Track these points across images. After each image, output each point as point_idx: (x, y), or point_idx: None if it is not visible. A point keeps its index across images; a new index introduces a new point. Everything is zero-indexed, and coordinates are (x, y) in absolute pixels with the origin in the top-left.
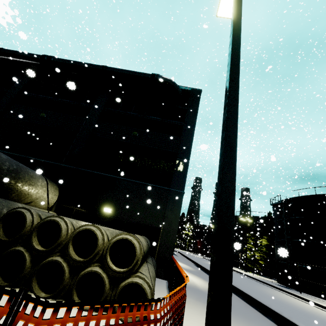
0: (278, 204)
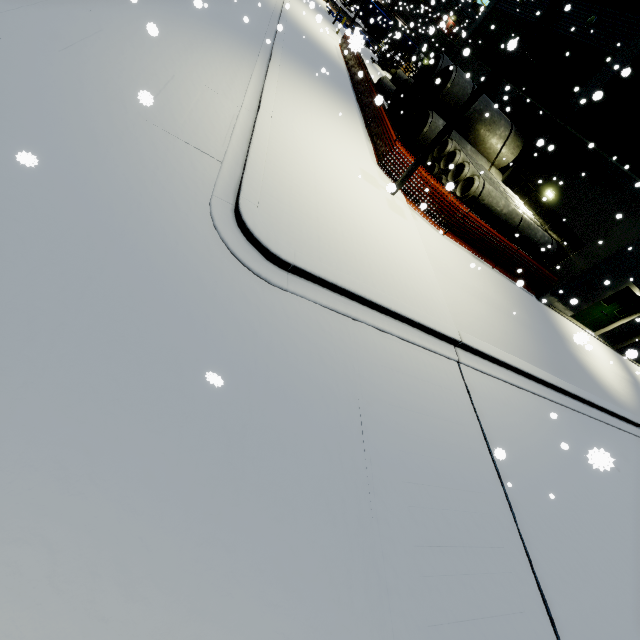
0: None
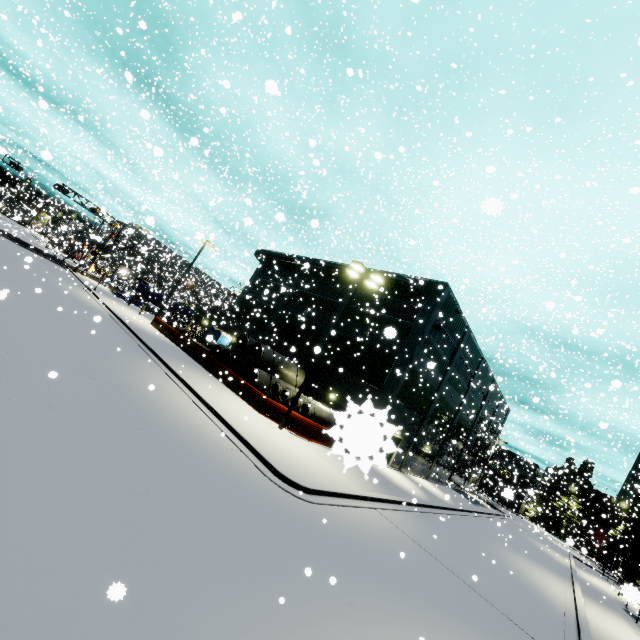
0: None
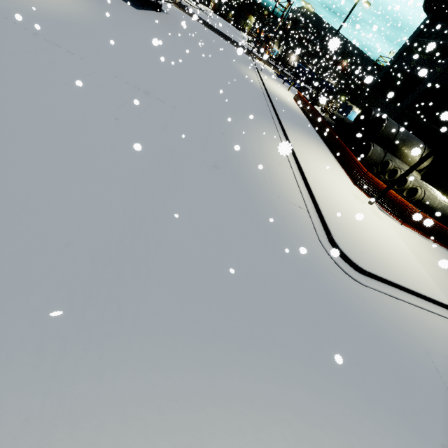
0: None
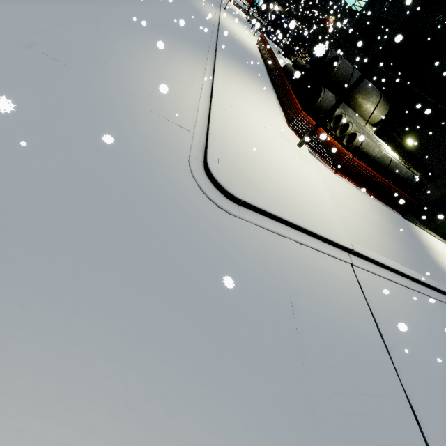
0: None
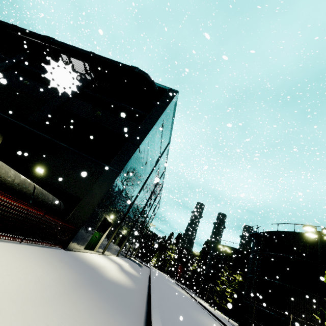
0: (254, 234)
